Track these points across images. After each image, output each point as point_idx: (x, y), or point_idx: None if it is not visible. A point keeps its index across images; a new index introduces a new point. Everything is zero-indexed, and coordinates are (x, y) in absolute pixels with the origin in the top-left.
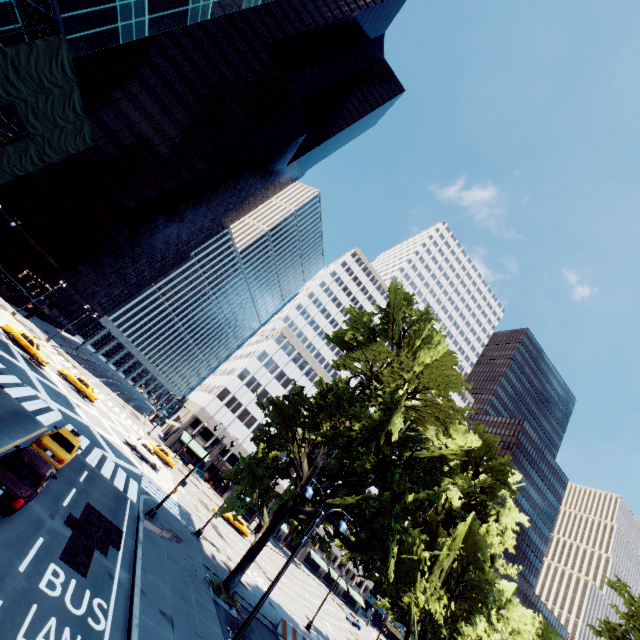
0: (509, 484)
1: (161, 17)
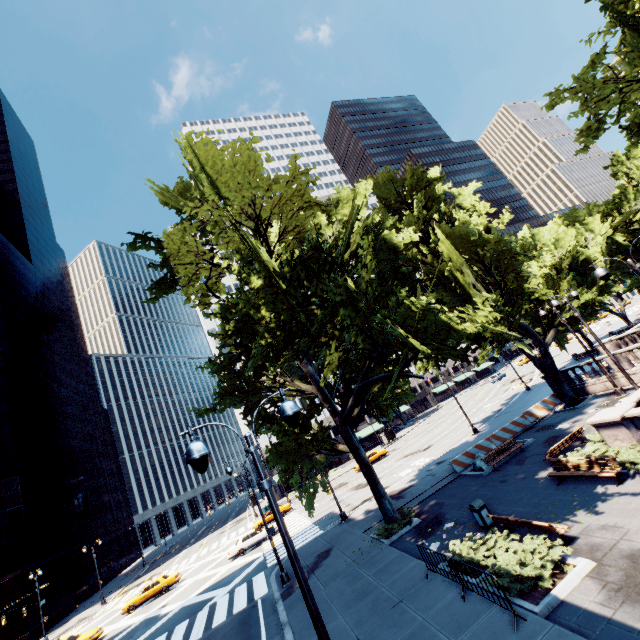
0: (431, 178)
1: None
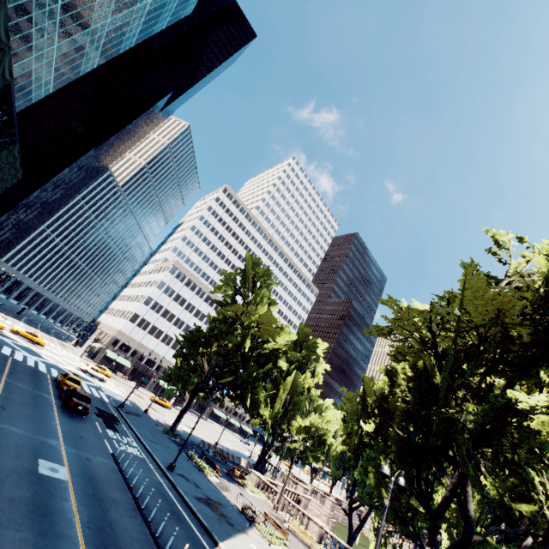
0: (316, 352)
1: (62, 80)
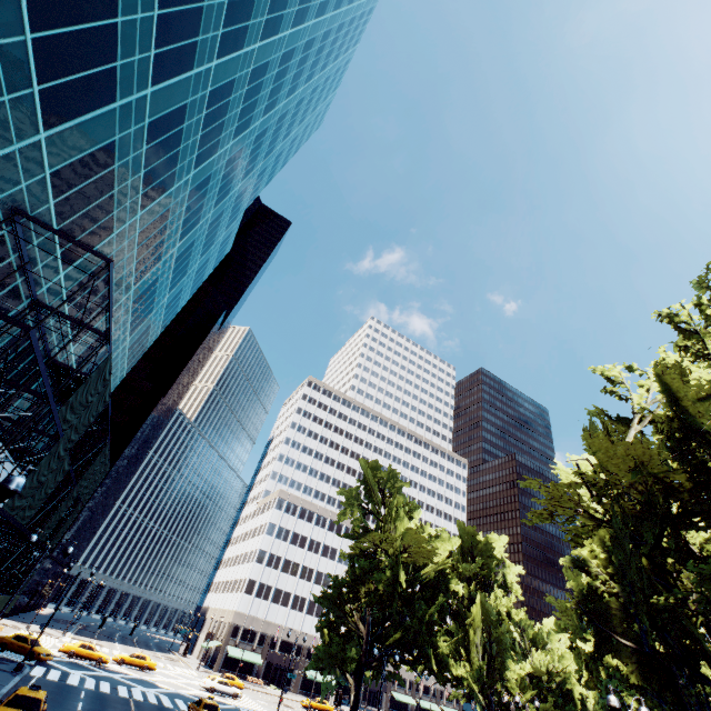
0: (495, 554)
1: (133, 361)
